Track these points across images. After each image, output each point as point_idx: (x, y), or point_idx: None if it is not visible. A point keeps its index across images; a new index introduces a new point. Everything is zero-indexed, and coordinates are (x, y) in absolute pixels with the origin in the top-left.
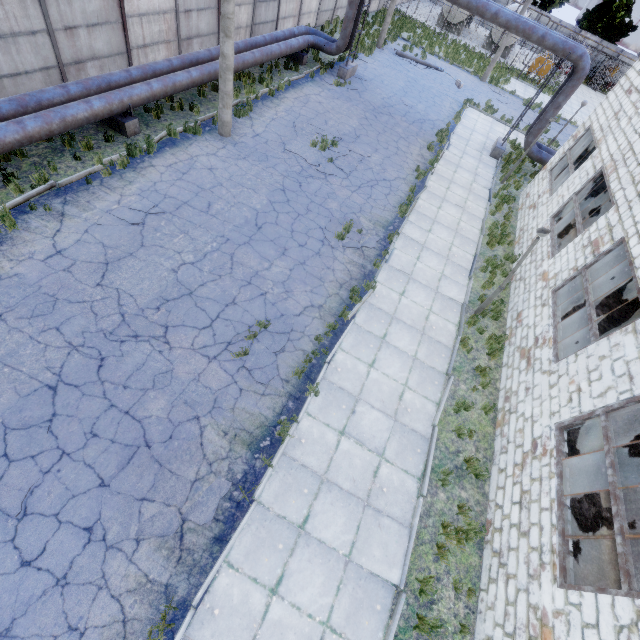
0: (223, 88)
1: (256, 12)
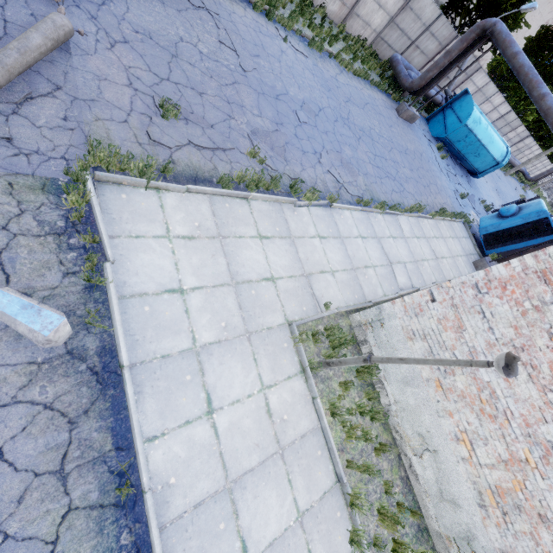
0: (520, 166)
1: (515, 151)
